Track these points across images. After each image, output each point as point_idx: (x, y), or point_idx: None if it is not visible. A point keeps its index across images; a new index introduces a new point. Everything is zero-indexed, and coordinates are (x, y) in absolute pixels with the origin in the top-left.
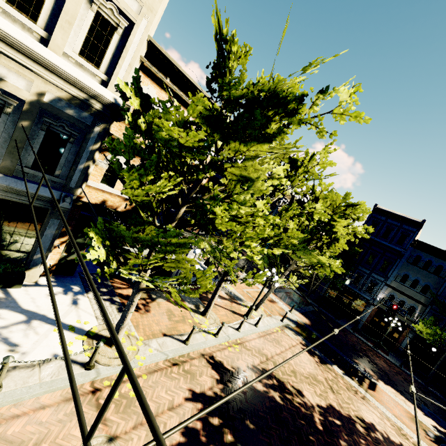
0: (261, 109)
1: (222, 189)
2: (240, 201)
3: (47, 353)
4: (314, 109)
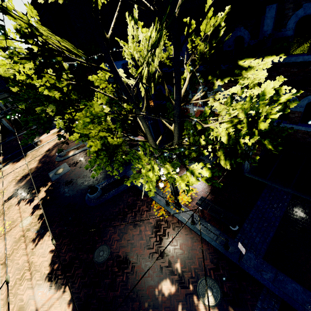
0: None
1: None
2: None
3: None
4: None
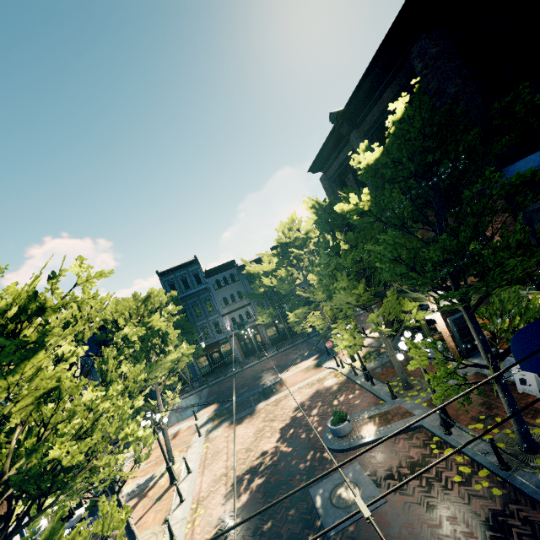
0: (1, 334)
1: (21, 431)
2: (65, 417)
3: None
4: (58, 292)
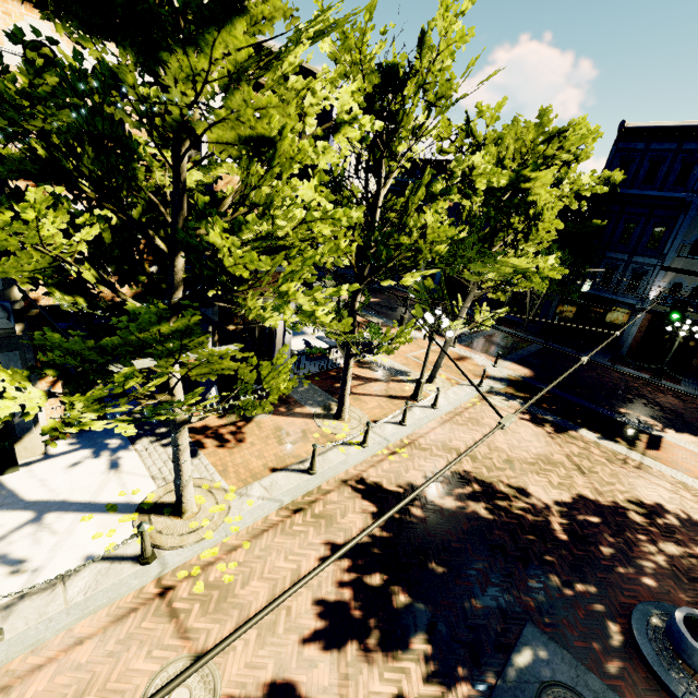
0: None
1: (240, 191)
2: (262, 202)
3: (75, 559)
4: None
